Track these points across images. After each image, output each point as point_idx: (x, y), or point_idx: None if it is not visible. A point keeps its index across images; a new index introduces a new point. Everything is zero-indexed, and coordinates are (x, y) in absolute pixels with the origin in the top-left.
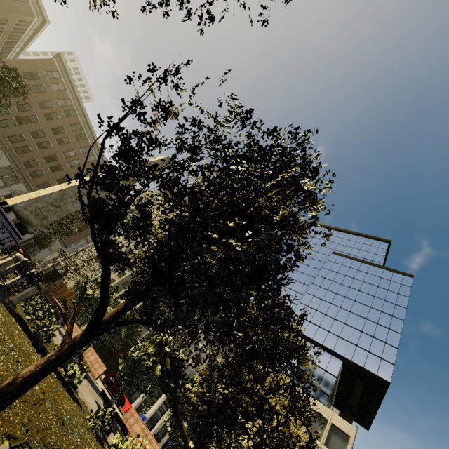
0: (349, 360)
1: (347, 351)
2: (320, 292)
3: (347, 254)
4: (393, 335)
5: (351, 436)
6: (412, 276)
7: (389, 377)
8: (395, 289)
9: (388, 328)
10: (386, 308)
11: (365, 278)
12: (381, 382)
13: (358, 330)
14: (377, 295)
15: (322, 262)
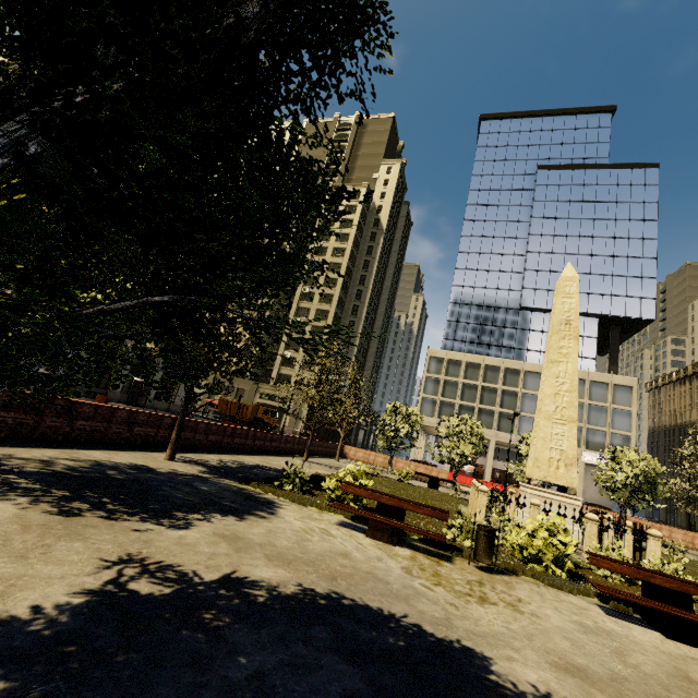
0: (608, 316)
1: (603, 306)
2: (545, 244)
3: (558, 160)
4: (648, 265)
5: (634, 386)
6: (658, 166)
7: (653, 314)
8: (639, 197)
9: (641, 258)
10: (633, 231)
11: (597, 196)
12: (643, 322)
13: (608, 276)
14: (618, 216)
15: (527, 192)
